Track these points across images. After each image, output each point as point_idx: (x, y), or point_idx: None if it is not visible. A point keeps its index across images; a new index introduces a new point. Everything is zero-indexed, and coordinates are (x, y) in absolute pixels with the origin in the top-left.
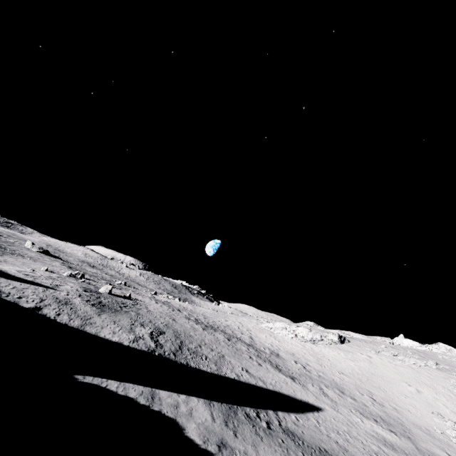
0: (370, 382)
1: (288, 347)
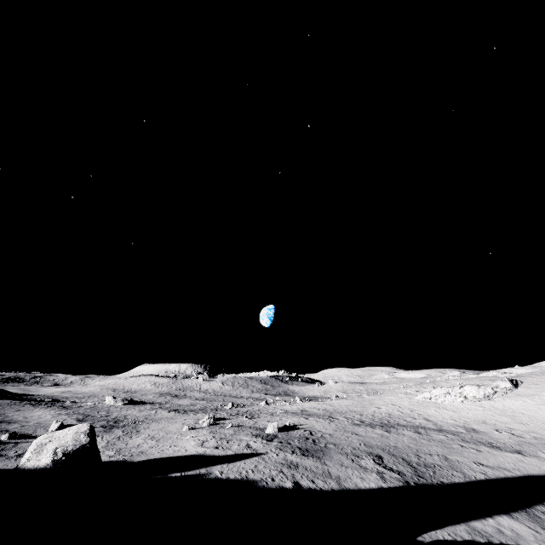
0: None
1: (470, 415)
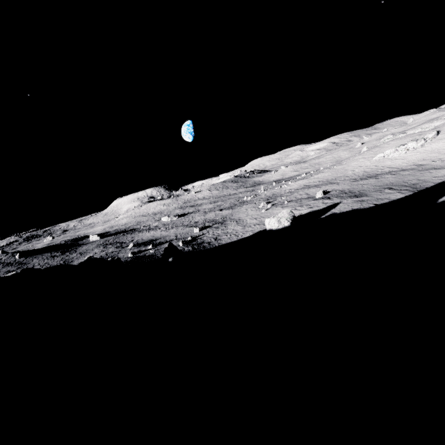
0: None
1: (413, 158)
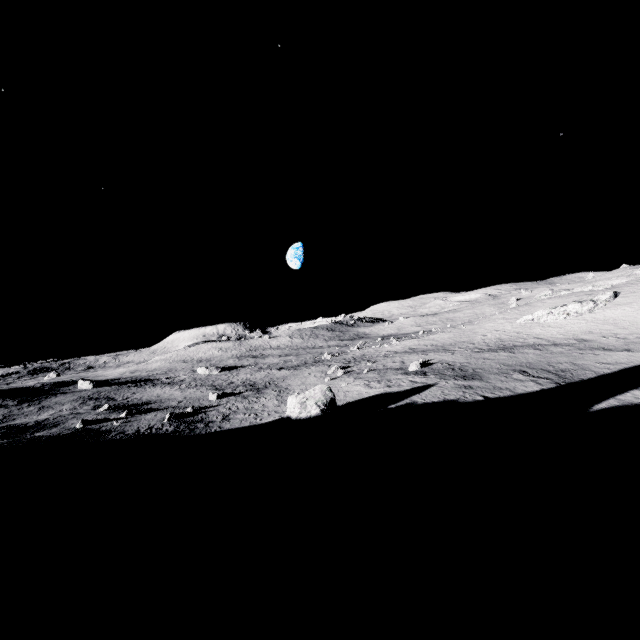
0: None
1: (575, 328)
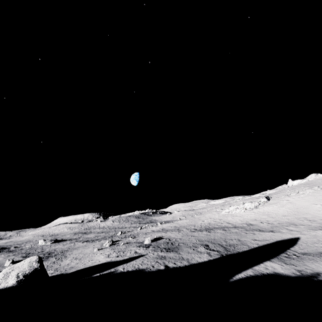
0: (300, 213)
1: (248, 217)
